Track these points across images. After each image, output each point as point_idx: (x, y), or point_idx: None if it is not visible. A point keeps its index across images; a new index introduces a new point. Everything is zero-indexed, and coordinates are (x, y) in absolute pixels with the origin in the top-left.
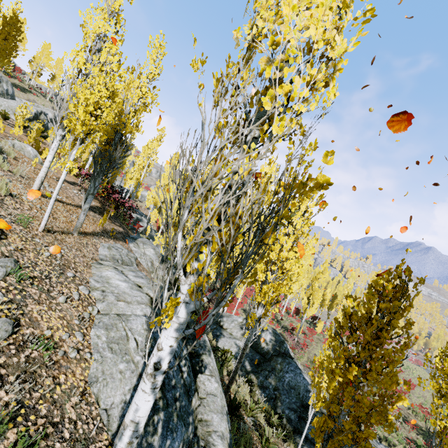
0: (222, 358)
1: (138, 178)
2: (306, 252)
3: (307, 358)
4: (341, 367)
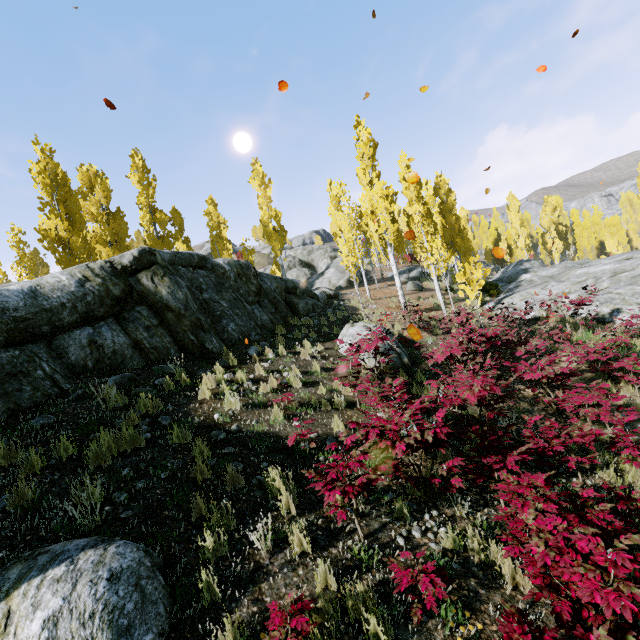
0: None
1: None
2: None
3: None
4: None
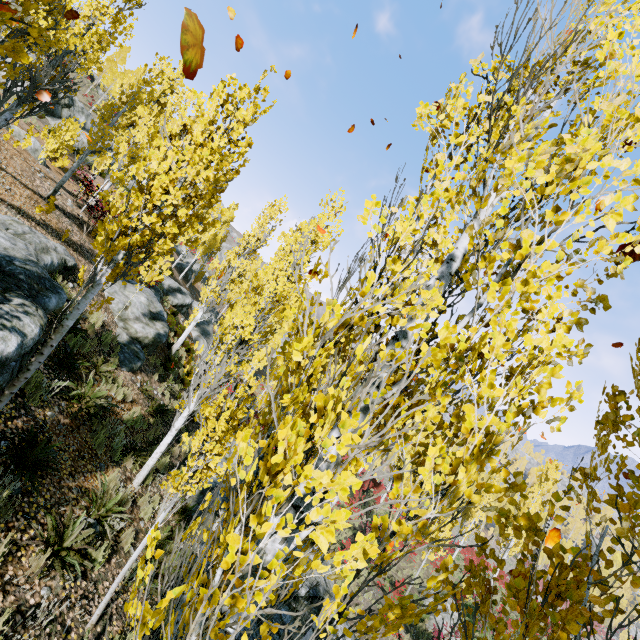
0: (162, 461)
1: (205, 248)
2: (199, 177)
3: (390, 575)
4: (447, 609)
